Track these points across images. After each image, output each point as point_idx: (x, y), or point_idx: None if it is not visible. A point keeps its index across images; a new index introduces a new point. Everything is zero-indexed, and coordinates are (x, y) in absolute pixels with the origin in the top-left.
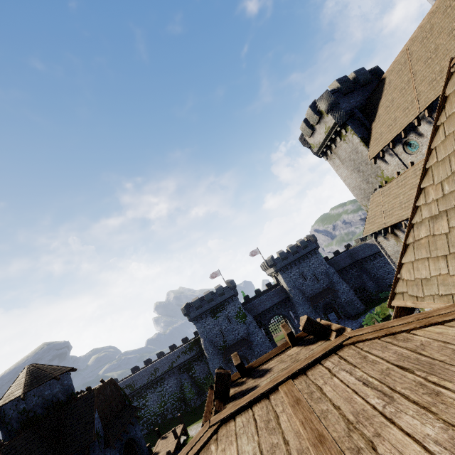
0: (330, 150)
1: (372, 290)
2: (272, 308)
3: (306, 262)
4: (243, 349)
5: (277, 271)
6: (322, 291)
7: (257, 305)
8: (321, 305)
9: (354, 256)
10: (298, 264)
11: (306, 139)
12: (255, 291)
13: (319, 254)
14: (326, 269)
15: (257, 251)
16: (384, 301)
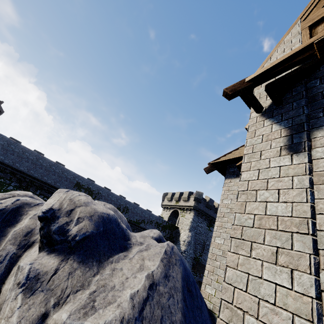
0: None
1: None
2: None
3: None
4: None
5: None
6: None
7: None
8: None
9: None
10: None
11: None
12: None
13: None
14: None
15: None
16: None
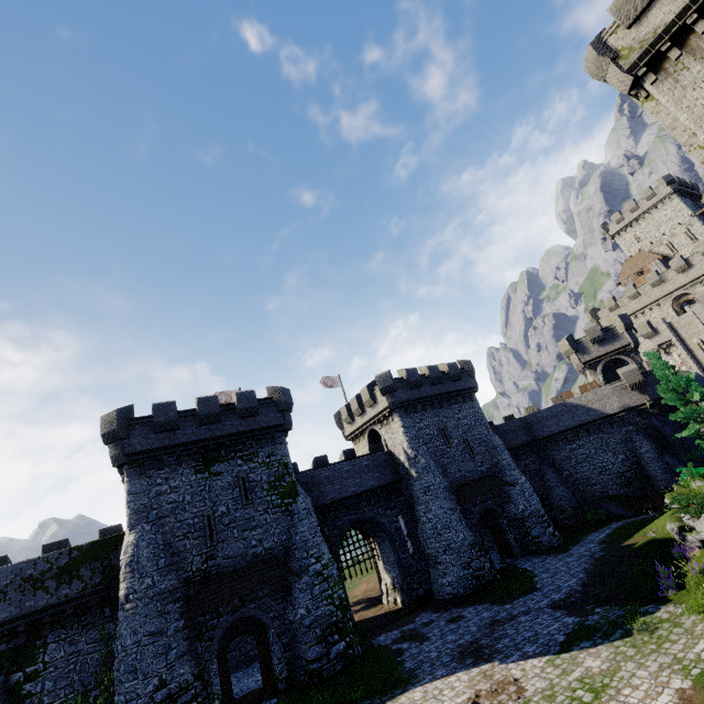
0: (679, 49)
1: (567, 505)
2: (359, 498)
3: (452, 409)
4: (262, 595)
5: (395, 407)
6: (480, 478)
7: (323, 480)
8: (477, 511)
9: (534, 428)
10: (438, 408)
11: (609, 44)
12: (316, 458)
13: (477, 403)
14: (489, 436)
15: (336, 380)
16: (606, 523)
